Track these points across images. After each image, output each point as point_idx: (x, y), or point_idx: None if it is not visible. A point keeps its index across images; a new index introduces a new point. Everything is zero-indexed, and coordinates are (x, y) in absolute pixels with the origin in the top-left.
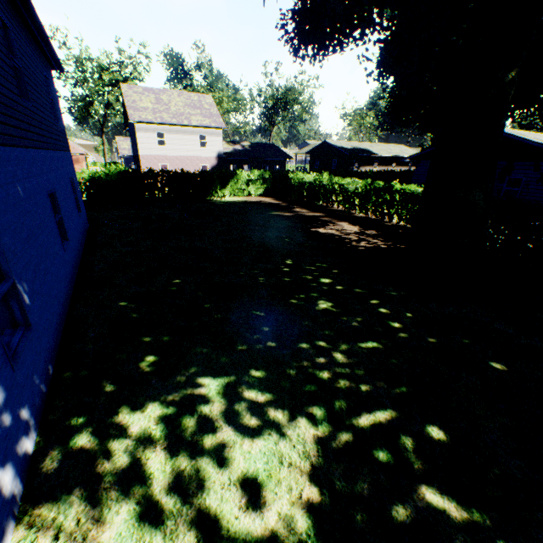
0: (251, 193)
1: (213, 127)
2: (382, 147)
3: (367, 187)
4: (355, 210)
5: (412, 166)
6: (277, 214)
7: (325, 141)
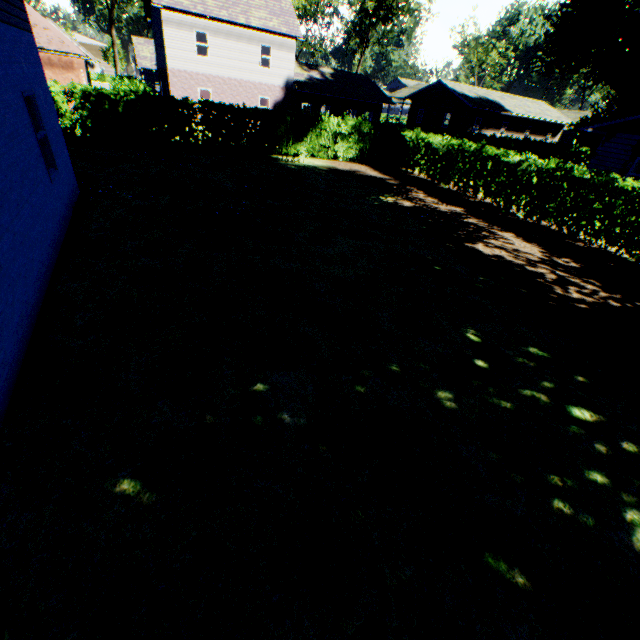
0: (338, 156)
1: (283, 34)
2: (516, 101)
3: (553, 175)
4: (517, 210)
5: (551, 137)
6: (391, 201)
7: (439, 81)
